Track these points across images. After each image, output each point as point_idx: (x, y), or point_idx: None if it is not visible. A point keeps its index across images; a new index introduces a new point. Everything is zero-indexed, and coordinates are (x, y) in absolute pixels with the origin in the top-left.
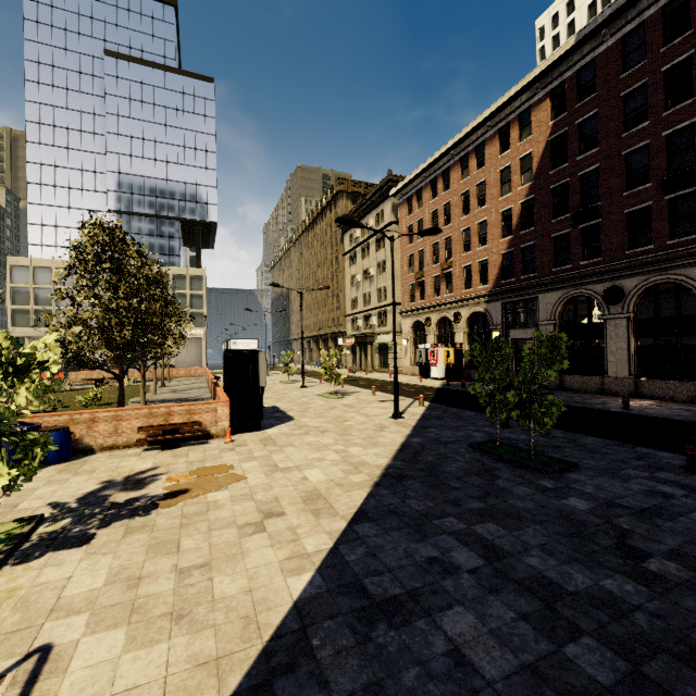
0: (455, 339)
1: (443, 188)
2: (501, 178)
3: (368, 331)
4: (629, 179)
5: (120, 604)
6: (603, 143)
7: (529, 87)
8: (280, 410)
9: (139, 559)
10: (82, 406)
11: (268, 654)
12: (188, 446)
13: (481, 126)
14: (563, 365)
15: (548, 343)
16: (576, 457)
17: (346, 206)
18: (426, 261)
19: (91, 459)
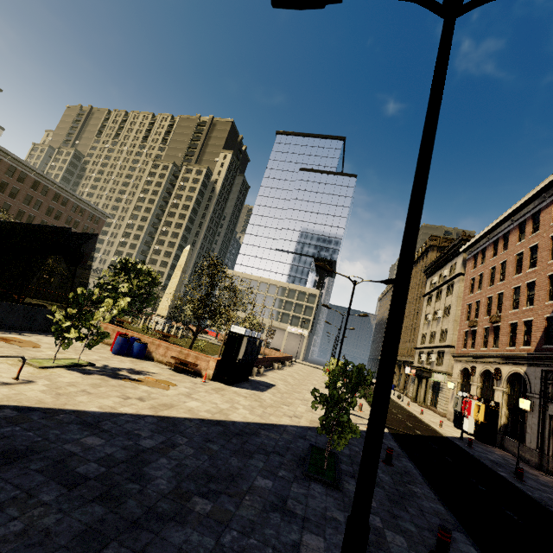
0: (494, 397)
1: (502, 248)
2: None
3: (428, 366)
4: None
5: (59, 386)
6: None
7: None
8: (270, 386)
9: (85, 383)
10: (194, 348)
11: (51, 409)
12: (185, 375)
13: (537, 197)
14: (371, 399)
15: (351, 372)
16: None
17: (435, 257)
18: (480, 312)
19: (147, 362)
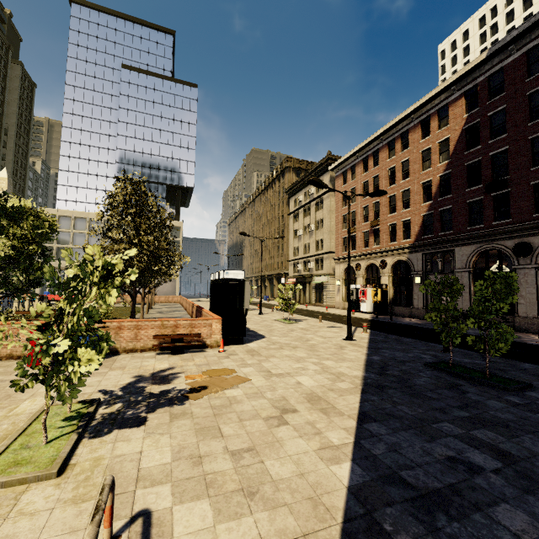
0: (381, 282)
1: (373, 165)
2: (423, 157)
3: (306, 273)
4: (534, 158)
5: (193, 478)
6: (511, 130)
7: (447, 89)
8: (250, 330)
9: (192, 440)
10: None
11: (349, 535)
12: (191, 353)
13: (406, 118)
14: (513, 300)
15: (502, 280)
16: (525, 379)
17: (291, 177)
18: (358, 220)
19: (118, 358)
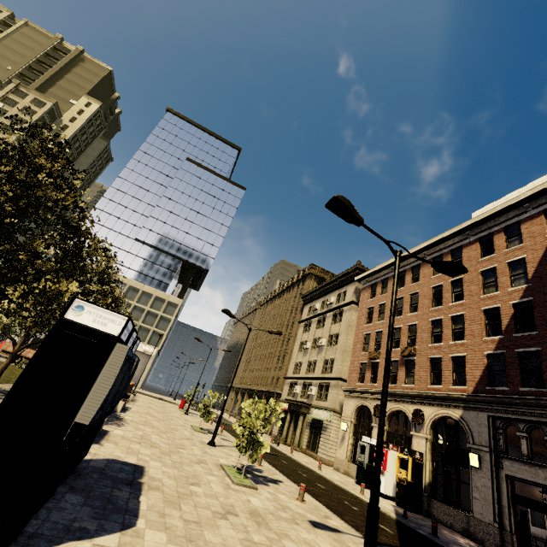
0: (411, 444)
1: (411, 280)
2: (483, 278)
3: (304, 400)
4: None
5: None
6: None
7: (517, 206)
8: (138, 480)
9: None
10: None
11: None
12: None
13: (459, 234)
14: None
15: None
16: None
17: (312, 285)
18: (384, 343)
19: None
